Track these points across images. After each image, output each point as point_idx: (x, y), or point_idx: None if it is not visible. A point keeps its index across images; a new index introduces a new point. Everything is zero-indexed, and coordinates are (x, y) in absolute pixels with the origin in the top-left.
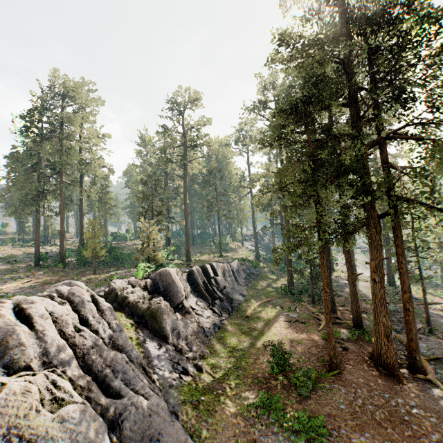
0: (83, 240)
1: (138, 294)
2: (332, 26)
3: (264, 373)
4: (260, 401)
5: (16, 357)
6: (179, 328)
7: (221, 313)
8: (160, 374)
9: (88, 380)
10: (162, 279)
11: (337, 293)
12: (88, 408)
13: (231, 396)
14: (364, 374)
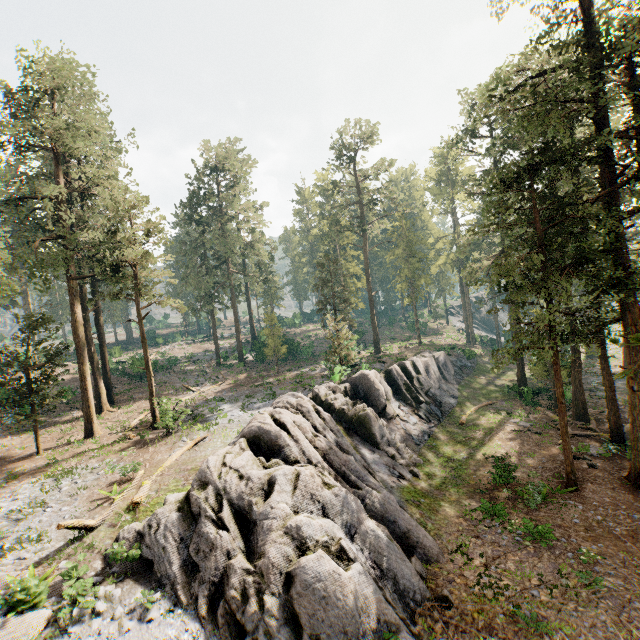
0: (254, 333)
1: (341, 400)
2: (567, 63)
3: (486, 484)
4: (482, 507)
5: (287, 454)
6: (388, 435)
7: (428, 419)
8: (380, 476)
9: (335, 474)
10: (361, 384)
11: (596, 393)
12: (347, 490)
13: (451, 502)
14: (612, 494)
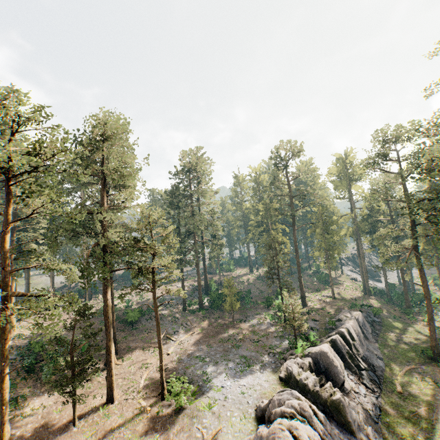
0: (207, 282)
1: (311, 379)
2: None
3: None
4: None
5: None
6: (357, 418)
7: (372, 387)
8: None
9: None
10: (322, 360)
11: None
12: None
13: None
14: None
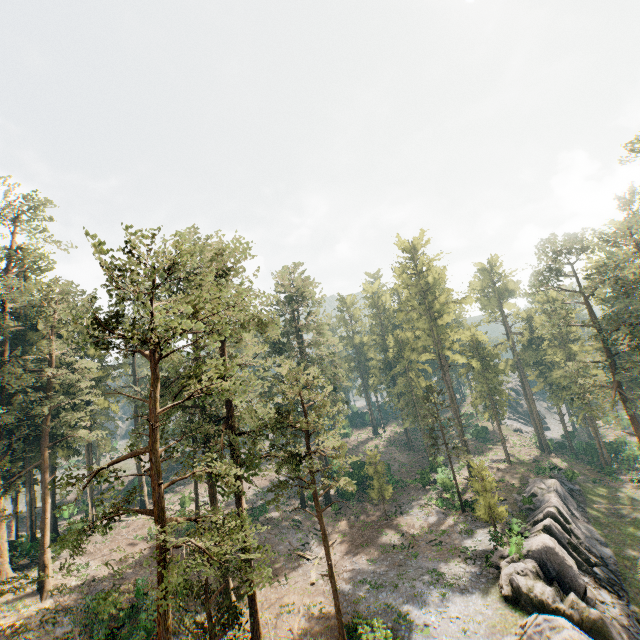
0: (325, 457)
1: (547, 591)
2: None
3: None
4: None
5: None
6: None
7: (613, 589)
8: None
9: None
10: (549, 560)
11: None
12: None
13: None
14: None
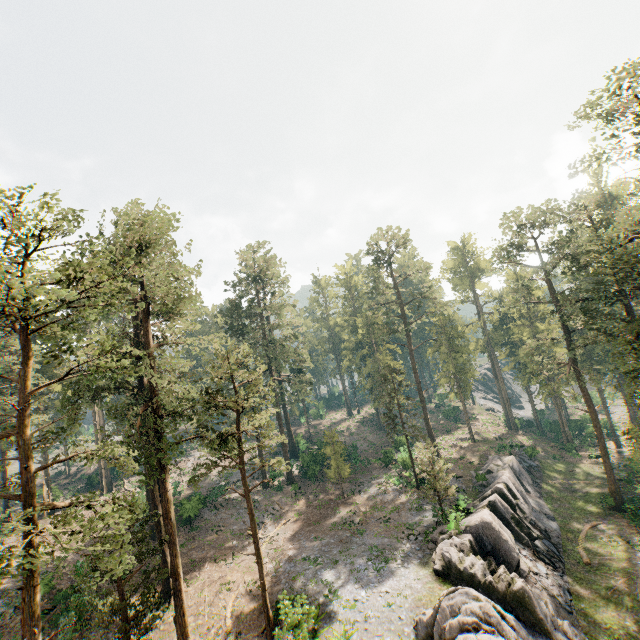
0: (292, 439)
1: (478, 565)
2: None
3: None
4: None
5: None
6: (547, 611)
7: (551, 561)
8: None
9: None
10: (485, 535)
11: None
12: None
13: None
14: None
